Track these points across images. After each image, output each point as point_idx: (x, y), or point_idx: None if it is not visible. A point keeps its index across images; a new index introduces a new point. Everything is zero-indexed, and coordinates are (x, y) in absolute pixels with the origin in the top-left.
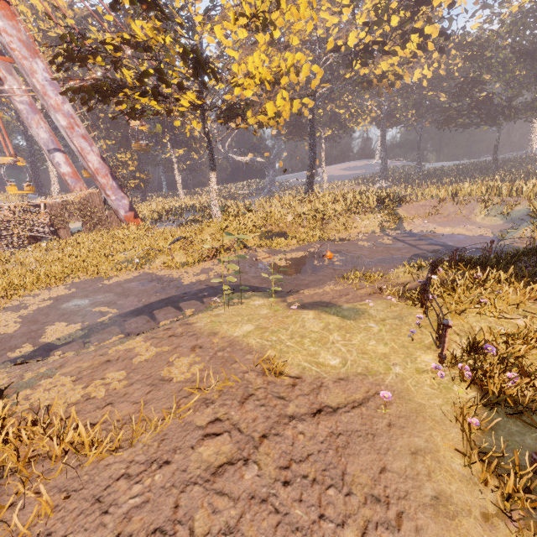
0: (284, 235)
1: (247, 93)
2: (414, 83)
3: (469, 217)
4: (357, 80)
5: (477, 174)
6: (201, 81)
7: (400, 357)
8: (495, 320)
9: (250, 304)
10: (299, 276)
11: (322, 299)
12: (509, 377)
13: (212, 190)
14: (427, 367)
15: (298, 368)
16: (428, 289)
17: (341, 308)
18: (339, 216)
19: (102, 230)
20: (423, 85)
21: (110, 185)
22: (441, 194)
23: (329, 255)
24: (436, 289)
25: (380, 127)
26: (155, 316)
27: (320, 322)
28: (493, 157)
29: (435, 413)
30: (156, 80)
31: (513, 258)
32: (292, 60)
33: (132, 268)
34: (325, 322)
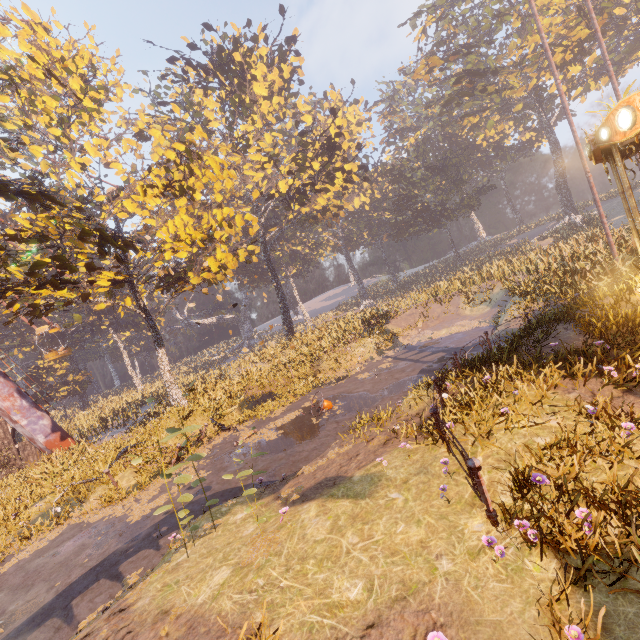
0: (271, 396)
1: (181, 255)
2: (357, 209)
3: (458, 313)
4: (301, 218)
5: (449, 270)
6: (124, 256)
7: (443, 539)
8: (528, 430)
9: (229, 522)
10: (296, 448)
11: (327, 473)
12: (580, 516)
13: (164, 370)
14: (481, 542)
15: (301, 634)
16: (439, 419)
17: (351, 481)
18: (328, 352)
19: (10, 475)
20: (366, 209)
21: (17, 406)
22: (424, 298)
23: (327, 405)
24: (453, 411)
25: (343, 253)
26: (73, 612)
27: (325, 519)
28: (454, 252)
29: (520, 633)
30: (56, 268)
31: (513, 345)
32: (223, 215)
33: (49, 526)
34: (333, 516)
